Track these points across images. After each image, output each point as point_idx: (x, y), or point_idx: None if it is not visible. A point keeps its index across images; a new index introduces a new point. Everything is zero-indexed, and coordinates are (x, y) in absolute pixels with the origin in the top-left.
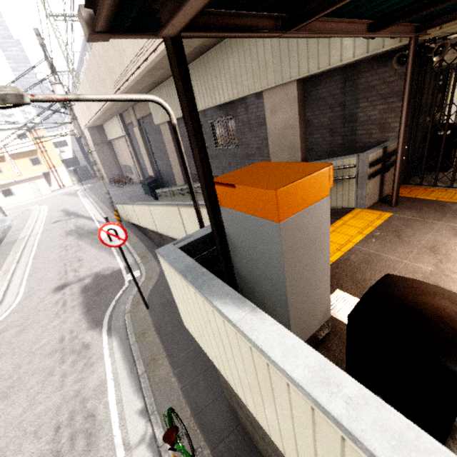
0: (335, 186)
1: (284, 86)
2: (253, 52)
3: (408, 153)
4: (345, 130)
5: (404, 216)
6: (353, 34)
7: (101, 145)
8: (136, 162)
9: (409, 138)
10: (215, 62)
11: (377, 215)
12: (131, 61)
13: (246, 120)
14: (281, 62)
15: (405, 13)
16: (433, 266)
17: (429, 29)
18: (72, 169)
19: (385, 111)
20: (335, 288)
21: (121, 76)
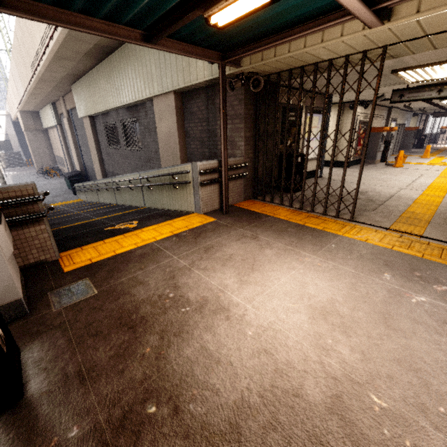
0: (182, 191)
1: (166, 95)
2: (143, 60)
3: (254, 171)
4: (210, 143)
5: (222, 222)
6: (116, 37)
7: (35, 132)
8: (66, 154)
9: (254, 158)
10: (118, 64)
11: (204, 219)
12: (39, 45)
13: (146, 124)
14: (161, 73)
15: (161, 29)
16: (190, 262)
17: (229, 59)
18: (1, 153)
19: (233, 131)
20: (87, 276)
21: (34, 60)
